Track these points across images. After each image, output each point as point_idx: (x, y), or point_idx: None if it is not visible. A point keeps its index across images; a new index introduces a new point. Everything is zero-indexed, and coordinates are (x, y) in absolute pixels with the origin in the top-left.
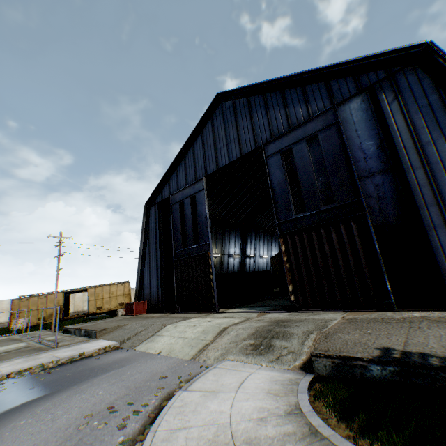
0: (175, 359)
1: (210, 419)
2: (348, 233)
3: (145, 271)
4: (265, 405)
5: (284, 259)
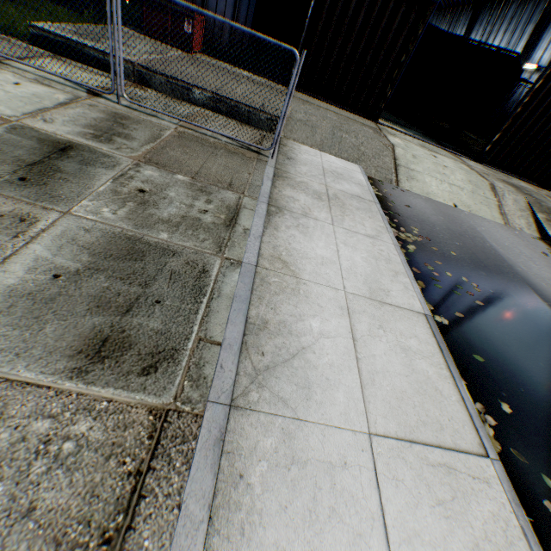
0: (492, 222)
1: None
2: None
3: None
4: None
5: (523, 101)
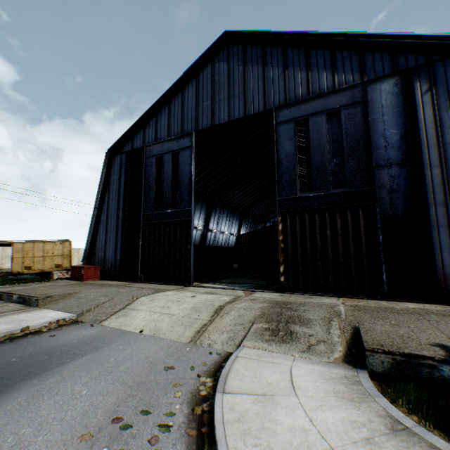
0: (168, 341)
1: (299, 443)
2: (353, 221)
3: (99, 231)
4: (352, 417)
5: (280, 238)
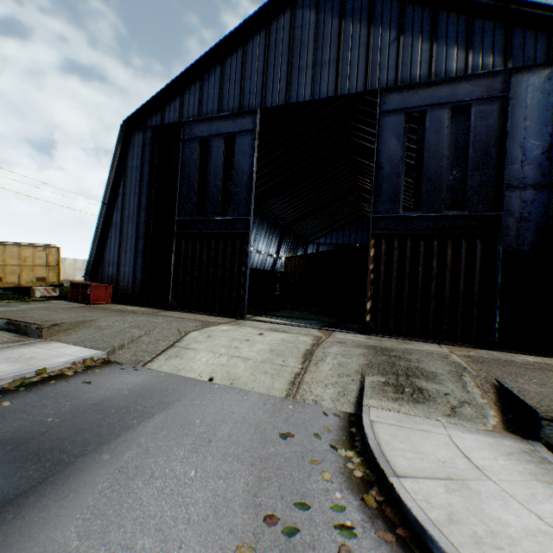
0: (256, 395)
1: None
2: (467, 253)
3: (110, 237)
4: None
5: (370, 267)
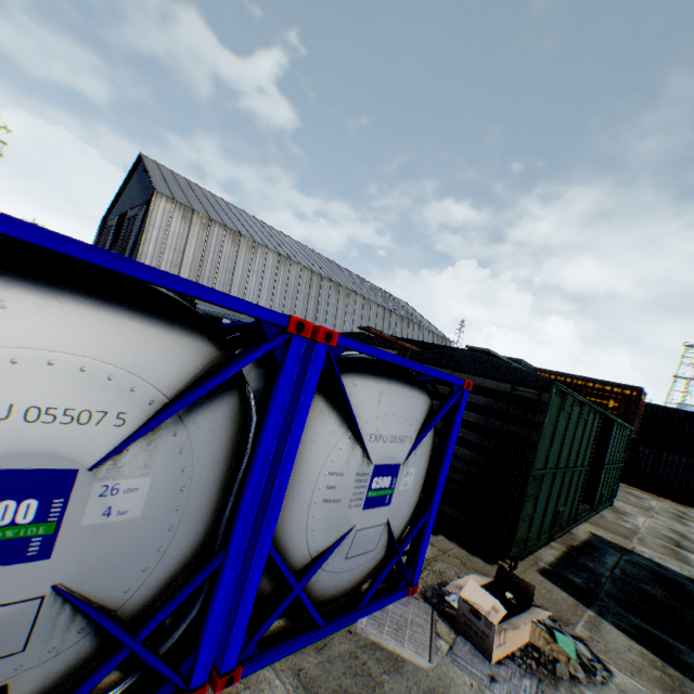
0: None
1: None
2: None
3: None
4: None
5: None
